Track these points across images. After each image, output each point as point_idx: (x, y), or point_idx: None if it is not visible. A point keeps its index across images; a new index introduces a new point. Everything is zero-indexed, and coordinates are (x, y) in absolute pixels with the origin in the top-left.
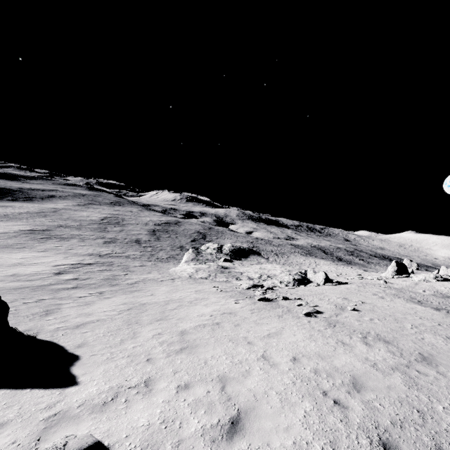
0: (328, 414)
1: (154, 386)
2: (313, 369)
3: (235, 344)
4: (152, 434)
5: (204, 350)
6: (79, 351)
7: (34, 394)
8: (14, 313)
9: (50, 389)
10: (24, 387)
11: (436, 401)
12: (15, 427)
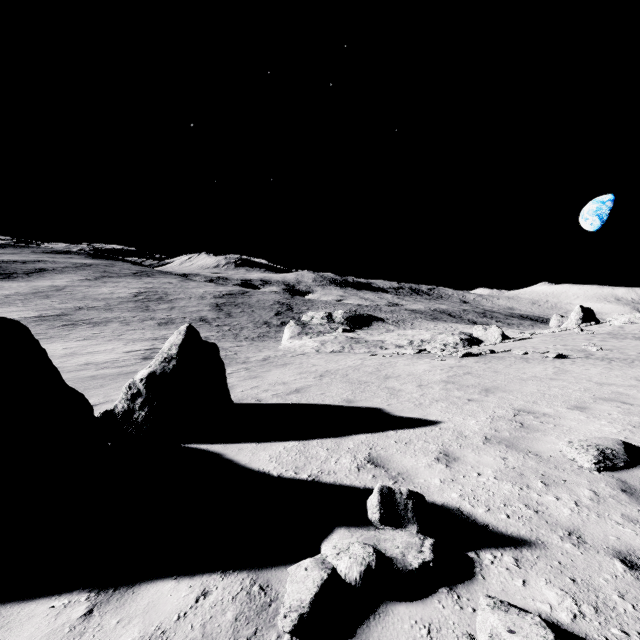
0: None
1: (539, 412)
2: None
3: (538, 381)
4: None
5: (516, 388)
6: (361, 404)
7: (409, 433)
8: None
9: (418, 428)
10: (381, 431)
11: None
12: (468, 451)
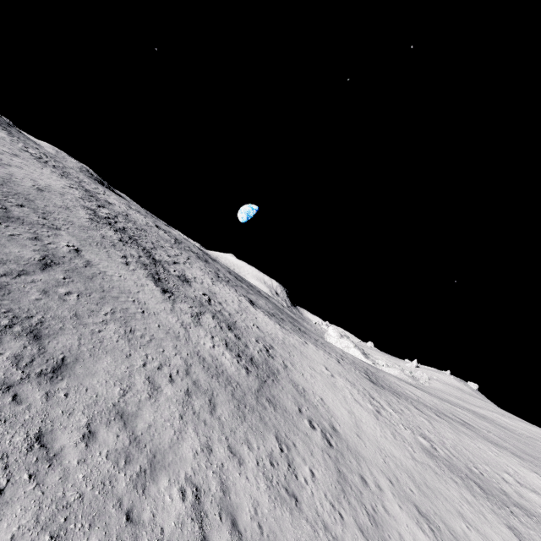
0: None
1: None
2: None
3: None
4: None
5: None
6: None
7: None
8: (540, 442)
9: None
10: None
11: None
12: None
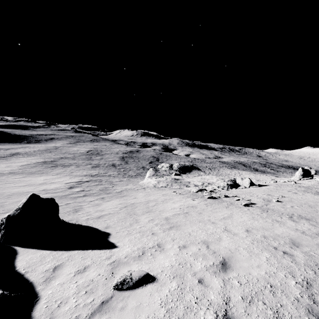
0: (281, 259)
1: (164, 247)
2: (262, 236)
3: (204, 223)
4: (176, 270)
5: (186, 227)
6: (108, 230)
7: (95, 252)
8: None
9: (103, 250)
10: (87, 249)
11: None
12: (95, 268)
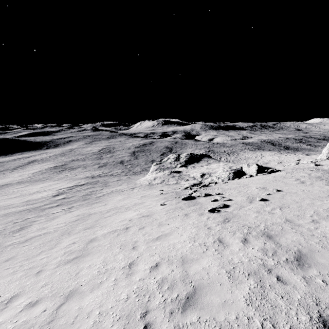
0: None
1: (12, 303)
2: (162, 279)
3: (121, 250)
4: None
5: (90, 259)
6: (2, 265)
7: None
8: None
9: None
10: None
11: (270, 328)
12: None
